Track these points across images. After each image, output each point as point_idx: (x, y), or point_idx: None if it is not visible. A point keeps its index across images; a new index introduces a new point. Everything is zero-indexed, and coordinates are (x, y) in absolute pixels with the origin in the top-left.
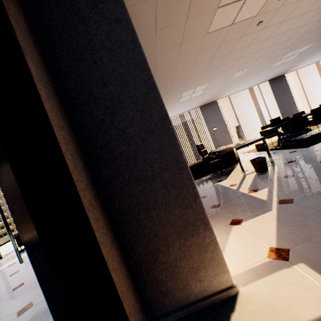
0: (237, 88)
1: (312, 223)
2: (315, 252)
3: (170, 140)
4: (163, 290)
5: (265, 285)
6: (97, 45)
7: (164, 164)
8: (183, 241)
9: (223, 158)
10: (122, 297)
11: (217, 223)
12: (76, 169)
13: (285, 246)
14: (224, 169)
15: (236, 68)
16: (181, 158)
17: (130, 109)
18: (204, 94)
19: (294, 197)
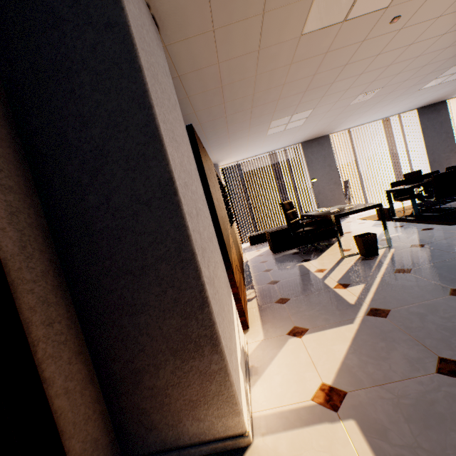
0: (363, 117)
1: (397, 357)
2: (380, 407)
3: (173, 218)
4: (147, 423)
5: (289, 442)
6: (77, 64)
7: (161, 252)
8: (179, 362)
9: (319, 226)
10: (71, 431)
11: (273, 329)
12: (24, 251)
13: (344, 387)
14: (319, 243)
15: (359, 89)
16: (187, 246)
17: (119, 166)
18: (307, 125)
19: (393, 308)
